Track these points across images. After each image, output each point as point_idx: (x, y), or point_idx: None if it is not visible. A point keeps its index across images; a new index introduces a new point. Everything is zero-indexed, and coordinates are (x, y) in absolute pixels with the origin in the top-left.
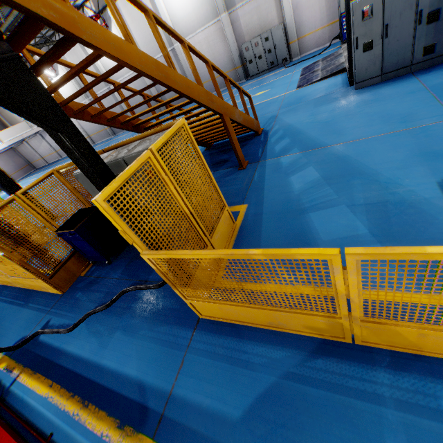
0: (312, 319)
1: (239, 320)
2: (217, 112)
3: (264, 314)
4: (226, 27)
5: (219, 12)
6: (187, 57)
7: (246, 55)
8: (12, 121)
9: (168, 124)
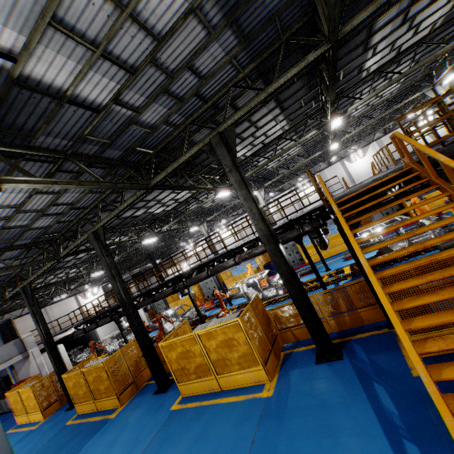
0: None
1: None
2: None
3: None
4: None
5: None
6: None
7: None
8: (179, 260)
9: None
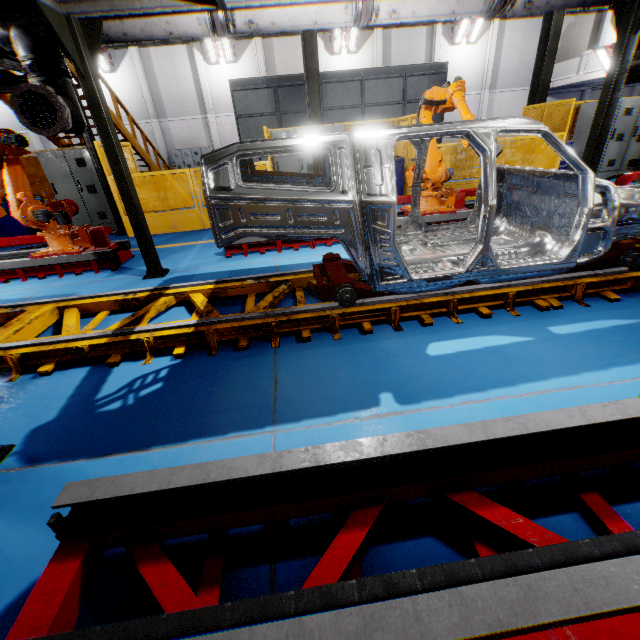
0: (188, 215)
1: (155, 232)
2: (147, 162)
3: (168, 219)
4: (156, 130)
5: (150, 116)
6: (130, 122)
7: (176, 160)
8: None
9: None
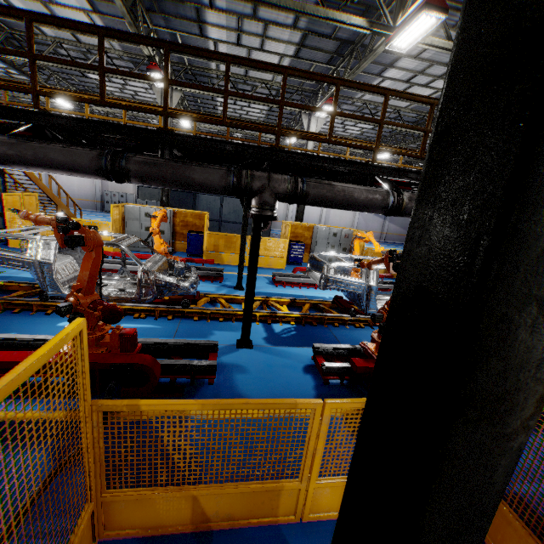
0: None
1: None
2: (55, 203)
3: None
4: None
5: None
6: (49, 180)
7: (106, 197)
8: None
9: (31, 192)
